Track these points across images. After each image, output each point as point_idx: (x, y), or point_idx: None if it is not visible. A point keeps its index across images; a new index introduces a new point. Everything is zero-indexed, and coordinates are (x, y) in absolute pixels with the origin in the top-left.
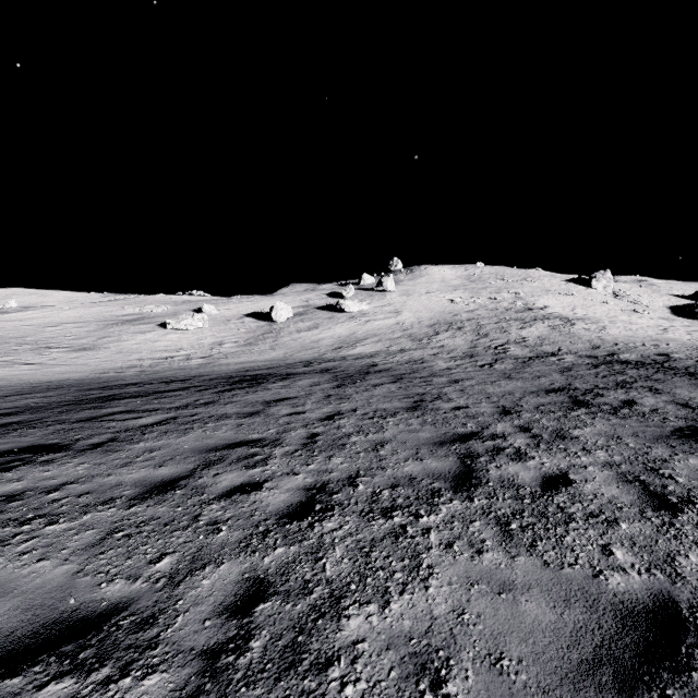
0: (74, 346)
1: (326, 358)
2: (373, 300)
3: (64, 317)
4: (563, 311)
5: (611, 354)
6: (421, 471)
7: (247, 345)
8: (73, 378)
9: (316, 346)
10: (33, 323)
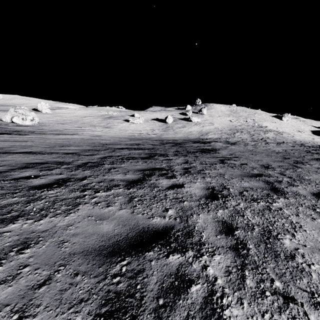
0: (102, 126)
1: (203, 138)
2: (199, 117)
3: (81, 114)
4: (273, 129)
5: (302, 144)
6: (294, 156)
7: (164, 131)
8: (128, 137)
9: (192, 134)
10: (74, 115)
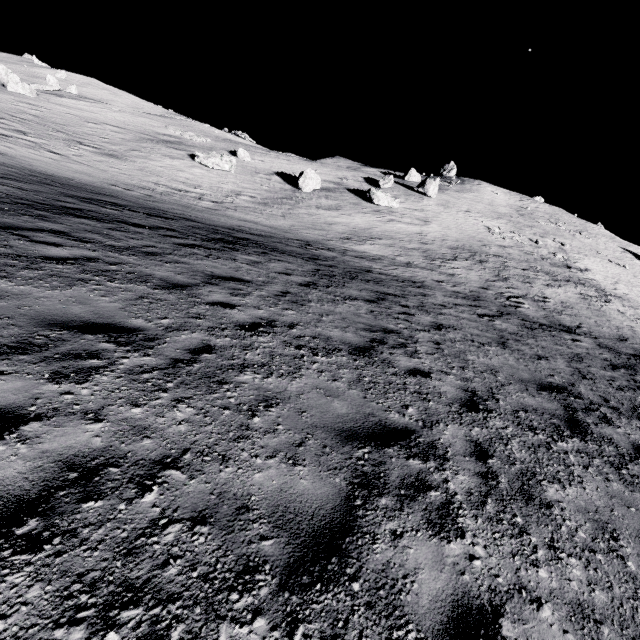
0: (104, 149)
1: (327, 245)
2: (408, 200)
3: (109, 118)
4: (603, 281)
5: (638, 356)
6: (272, 494)
7: (262, 204)
8: (78, 180)
9: (327, 228)
10: (78, 114)
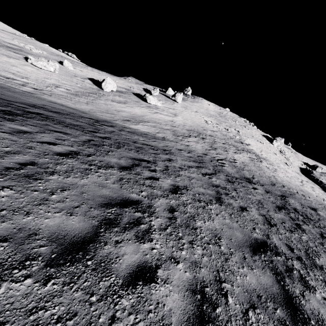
0: None
1: (112, 123)
2: (166, 103)
3: None
4: (256, 150)
5: (284, 196)
6: None
7: (73, 94)
8: None
9: (115, 113)
10: None
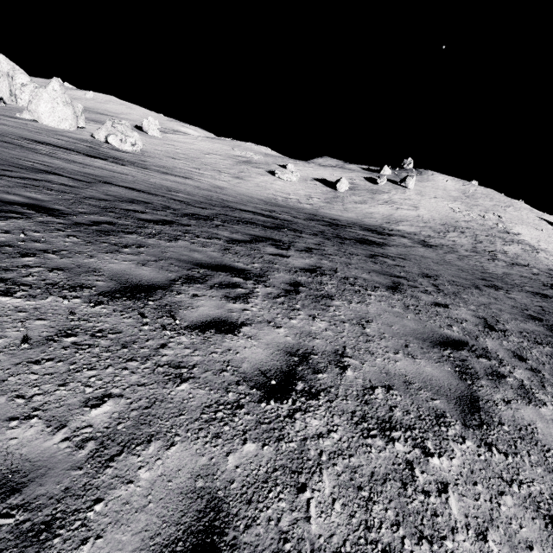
0: (231, 174)
1: (388, 227)
2: (397, 192)
3: (204, 147)
4: (531, 241)
5: None
6: (505, 282)
7: (327, 203)
8: (265, 200)
9: (373, 217)
10: (193, 148)
